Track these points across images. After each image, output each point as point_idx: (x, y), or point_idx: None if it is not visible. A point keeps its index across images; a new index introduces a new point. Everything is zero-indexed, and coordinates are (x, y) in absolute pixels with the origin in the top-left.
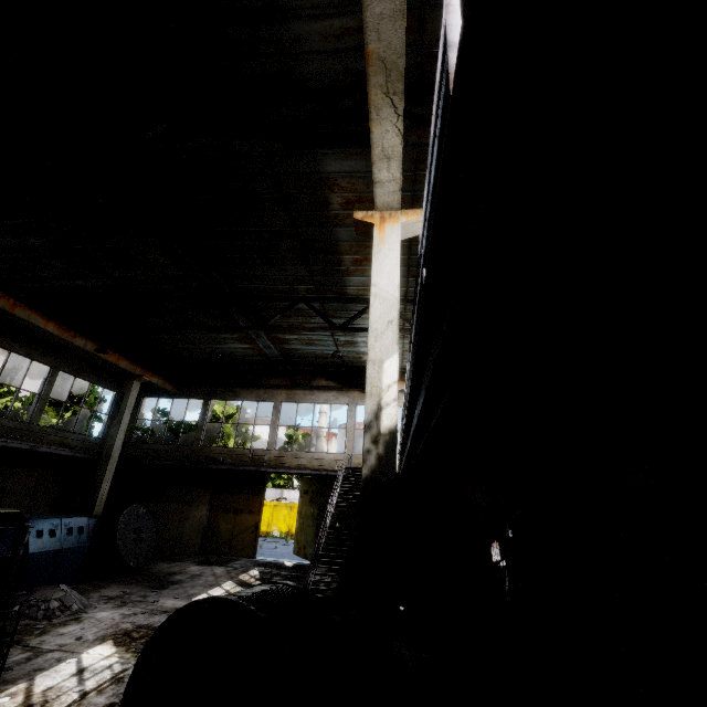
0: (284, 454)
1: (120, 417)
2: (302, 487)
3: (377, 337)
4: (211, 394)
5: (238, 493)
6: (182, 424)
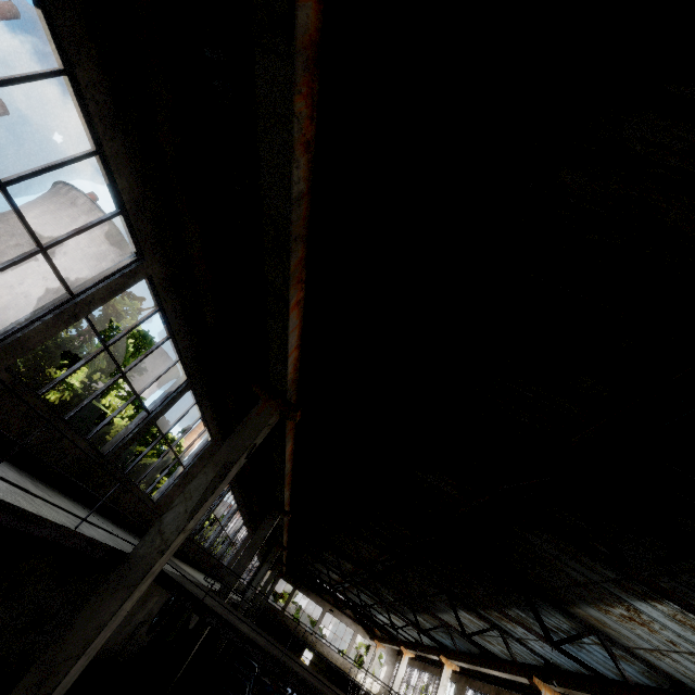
0: (318, 641)
1: (270, 592)
2: (313, 659)
3: (394, 688)
4: (298, 587)
5: (290, 649)
6: (280, 595)
